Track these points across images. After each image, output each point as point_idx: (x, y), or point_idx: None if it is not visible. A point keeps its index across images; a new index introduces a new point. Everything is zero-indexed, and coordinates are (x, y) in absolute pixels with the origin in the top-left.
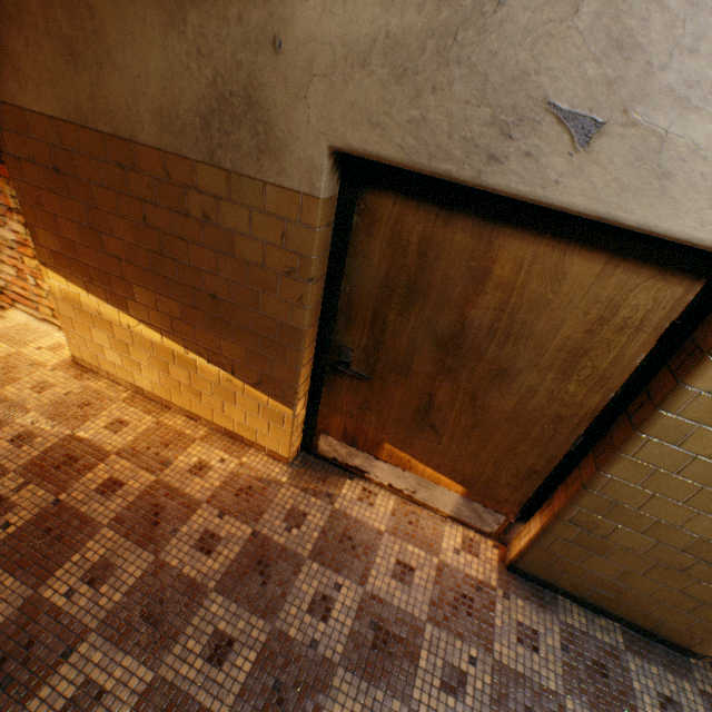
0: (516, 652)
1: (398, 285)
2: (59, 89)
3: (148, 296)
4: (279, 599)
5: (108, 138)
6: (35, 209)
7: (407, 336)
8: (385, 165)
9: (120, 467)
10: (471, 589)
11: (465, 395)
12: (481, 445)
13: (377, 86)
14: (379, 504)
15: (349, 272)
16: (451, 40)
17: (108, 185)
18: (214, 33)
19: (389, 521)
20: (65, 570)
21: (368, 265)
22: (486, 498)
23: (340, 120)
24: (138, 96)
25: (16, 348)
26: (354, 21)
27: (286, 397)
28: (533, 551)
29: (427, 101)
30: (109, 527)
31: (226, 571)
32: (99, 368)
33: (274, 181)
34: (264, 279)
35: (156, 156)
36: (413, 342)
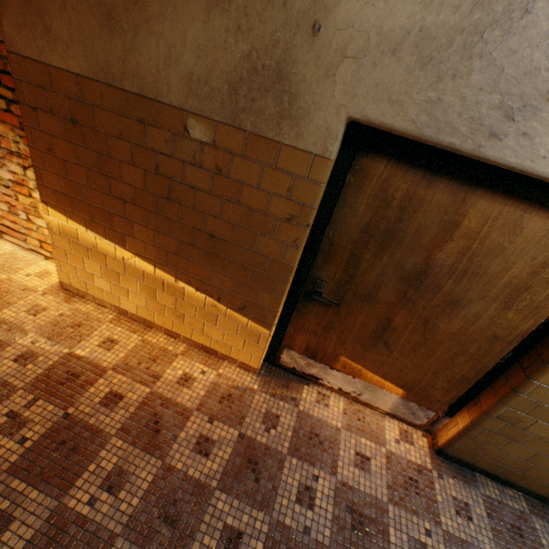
0: (457, 522)
1: (377, 231)
2: (89, 50)
3: (147, 233)
4: (271, 492)
5: (132, 96)
6: (44, 154)
7: (377, 272)
8: (383, 135)
9: (118, 381)
10: (414, 472)
11: (419, 319)
12: (425, 358)
13: (403, 70)
14: (333, 405)
15: (335, 219)
16: (477, 37)
17: (125, 137)
18: (256, 14)
19: (343, 418)
20: (83, 479)
21: (353, 214)
22: (421, 399)
23: (363, 96)
24: (170, 62)
25: (6, 275)
26: (393, 15)
27: (265, 320)
28: (461, 440)
29: (446, 86)
30: (117, 437)
31: (224, 470)
32: (86, 293)
33: (290, 143)
34: (264, 223)
35: (178, 115)
36: (381, 277)
